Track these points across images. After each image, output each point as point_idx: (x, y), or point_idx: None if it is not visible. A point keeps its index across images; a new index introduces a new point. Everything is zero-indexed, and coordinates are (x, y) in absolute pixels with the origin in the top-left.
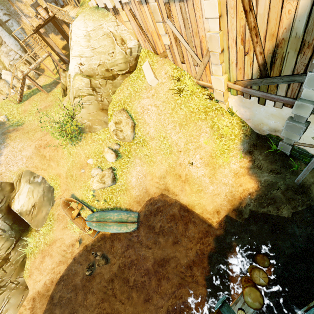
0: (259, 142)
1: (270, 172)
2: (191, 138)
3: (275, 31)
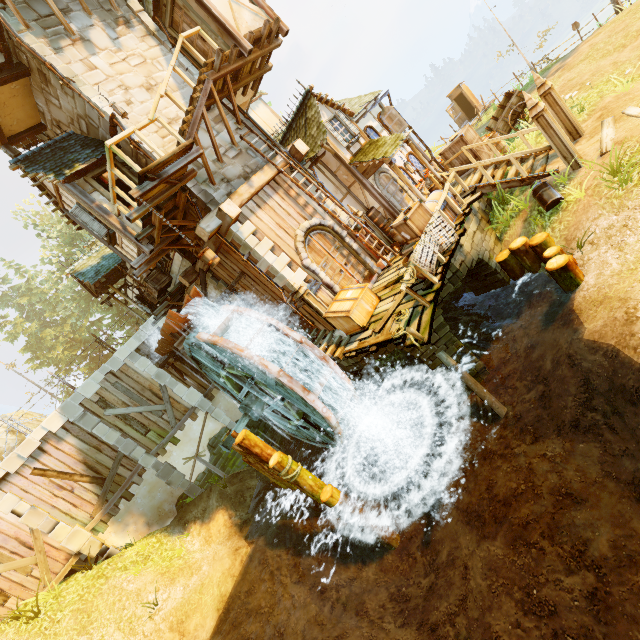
0: (179, 515)
1: (210, 497)
2: (116, 608)
3: (74, 460)
